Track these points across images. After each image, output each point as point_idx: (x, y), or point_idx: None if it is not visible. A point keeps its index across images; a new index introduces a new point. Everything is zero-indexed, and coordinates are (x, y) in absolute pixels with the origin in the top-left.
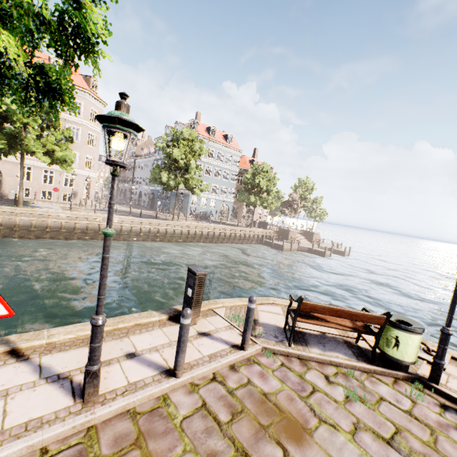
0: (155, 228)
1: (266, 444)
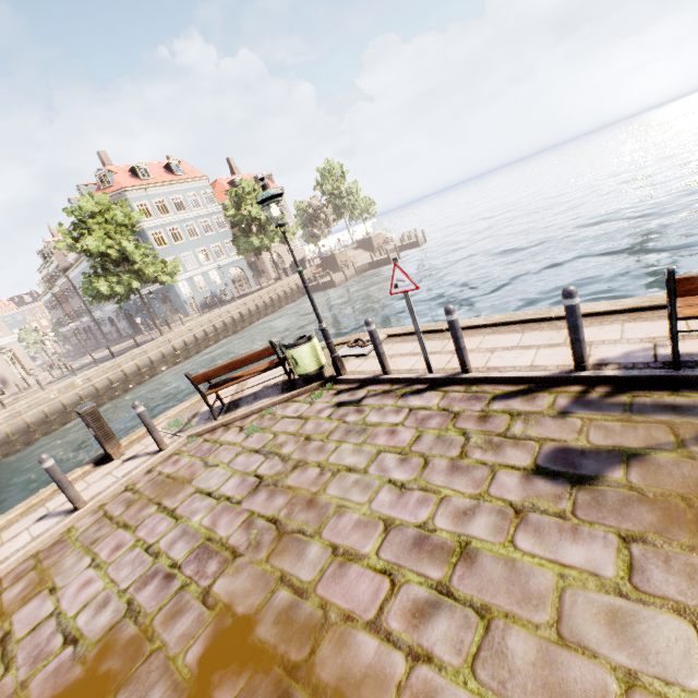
0: (143, 360)
1: (147, 510)
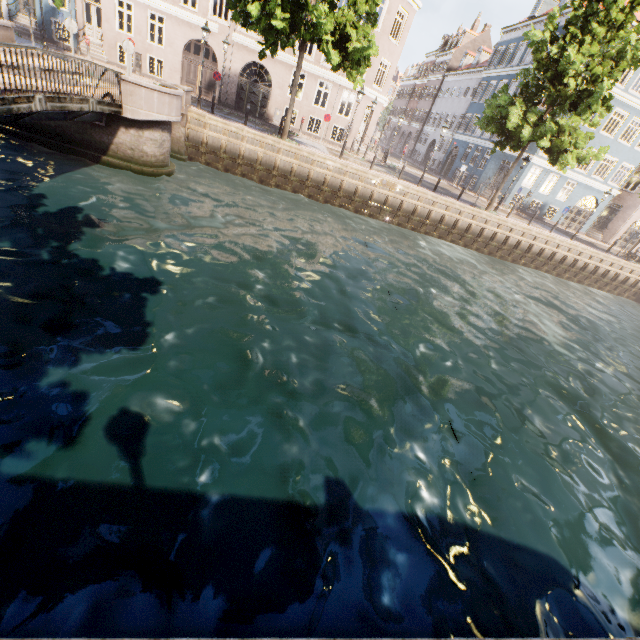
0: (452, 217)
1: None
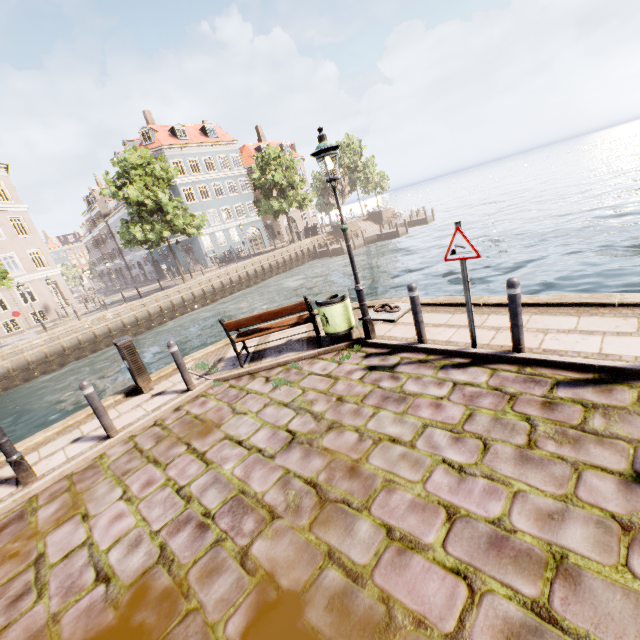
0: (165, 302)
1: (176, 448)
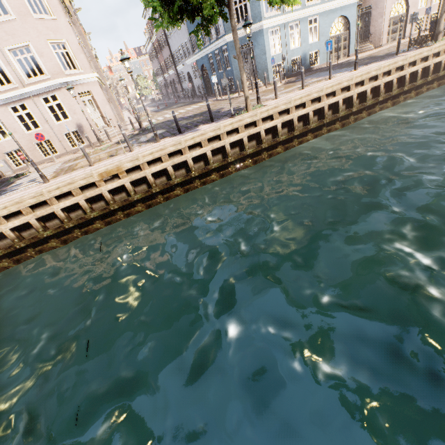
0: (215, 148)
1: None
